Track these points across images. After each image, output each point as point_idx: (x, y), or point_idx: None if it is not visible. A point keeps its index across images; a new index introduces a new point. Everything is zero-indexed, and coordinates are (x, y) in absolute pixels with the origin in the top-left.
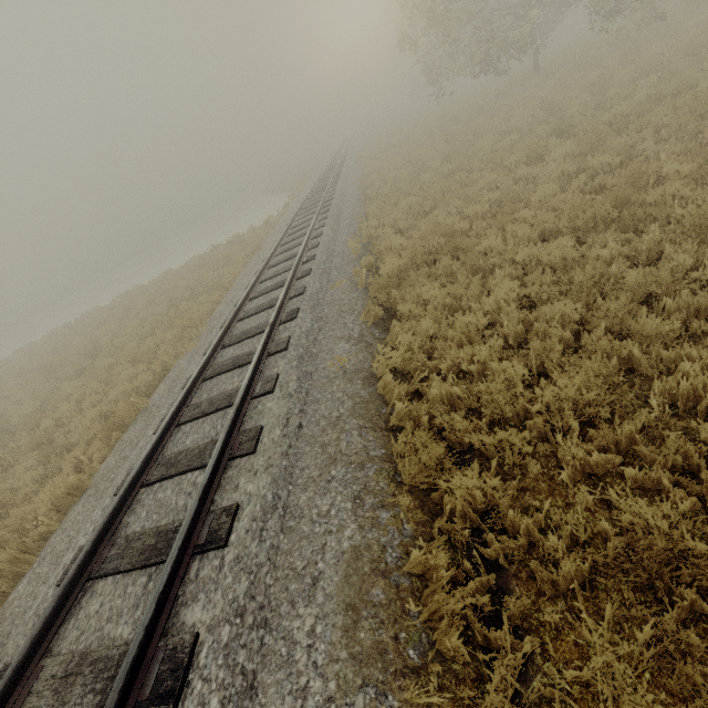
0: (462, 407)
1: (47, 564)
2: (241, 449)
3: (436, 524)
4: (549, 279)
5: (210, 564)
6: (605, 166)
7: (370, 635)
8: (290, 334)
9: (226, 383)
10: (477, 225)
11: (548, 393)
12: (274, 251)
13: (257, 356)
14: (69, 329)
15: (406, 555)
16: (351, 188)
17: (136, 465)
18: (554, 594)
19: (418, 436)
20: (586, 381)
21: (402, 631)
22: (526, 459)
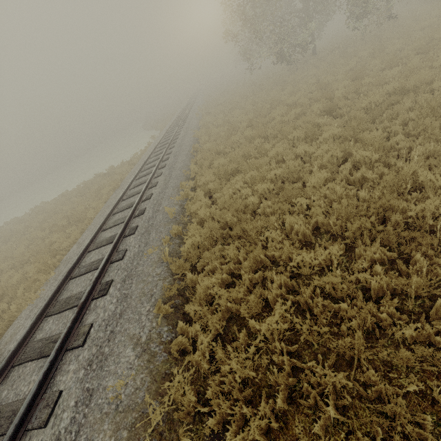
0: None
1: None
2: None
3: None
4: (320, 305)
5: None
6: (366, 159)
7: None
8: (94, 319)
9: (25, 380)
10: (264, 202)
11: None
12: (122, 196)
13: (49, 361)
14: None
15: None
16: (188, 138)
17: None
18: None
19: None
20: None
21: None
22: None
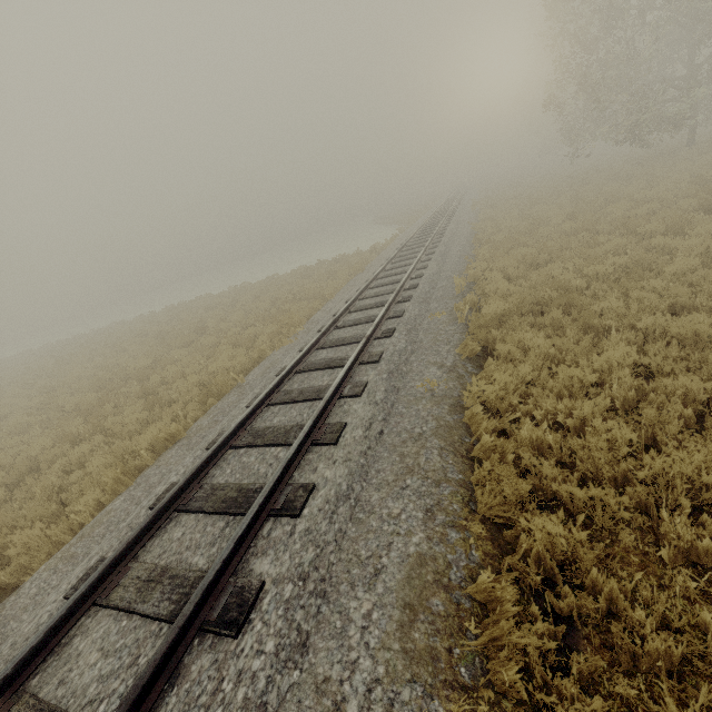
0: (552, 458)
1: (141, 490)
2: (324, 438)
3: (507, 560)
4: (674, 352)
5: (282, 528)
6: None
7: (424, 638)
8: (383, 349)
9: (316, 379)
10: (596, 285)
11: (658, 462)
12: (378, 274)
13: (351, 361)
14: (184, 306)
15: (470, 579)
16: (462, 230)
17: (230, 428)
18: (631, 671)
19: (503, 469)
20: (708, 461)
21: (456, 646)
22: (617, 527)
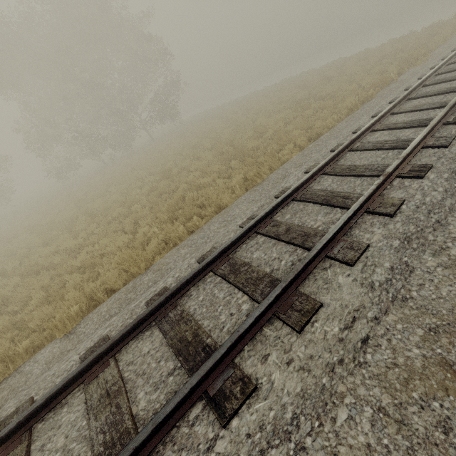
0: None
1: (367, 108)
2: None
3: None
4: None
5: None
6: None
7: None
8: None
9: None
10: None
11: None
12: None
13: None
14: (299, 76)
15: None
16: None
17: (422, 78)
18: None
19: None
20: None
21: None
22: None
